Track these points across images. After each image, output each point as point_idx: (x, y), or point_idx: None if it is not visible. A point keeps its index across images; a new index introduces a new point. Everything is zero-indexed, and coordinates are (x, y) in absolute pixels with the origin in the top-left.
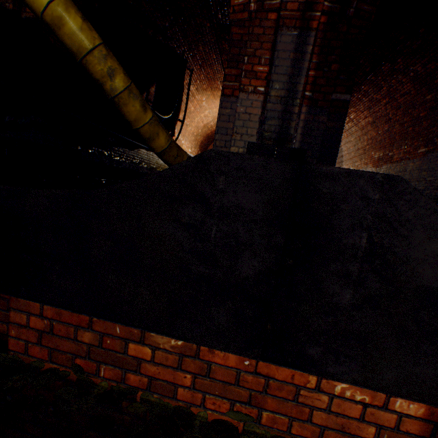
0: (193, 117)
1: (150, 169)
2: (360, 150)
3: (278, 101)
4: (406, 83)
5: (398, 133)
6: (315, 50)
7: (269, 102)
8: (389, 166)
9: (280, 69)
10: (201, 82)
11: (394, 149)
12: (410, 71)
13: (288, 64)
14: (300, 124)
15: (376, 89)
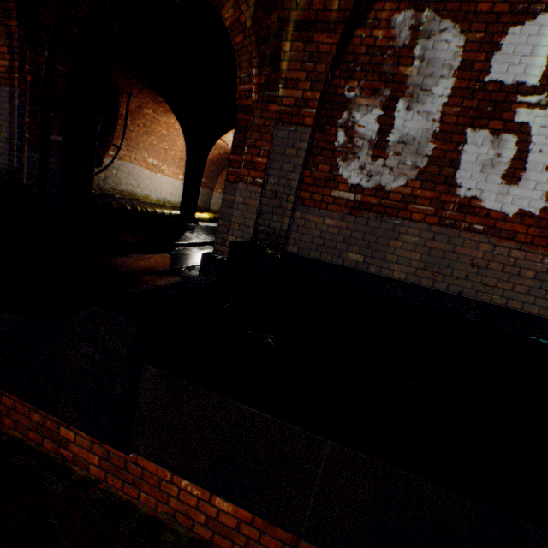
0: (172, 141)
1: (100, 195)
2: None
3: (7, 142)
4: None
5: None
6: (29, 102)
7: (2, 142)
8: None
9: (5, 117)
10: (154, 105)
11: None
12: None
13: (8, 113)
14: (26, 159)
15: None
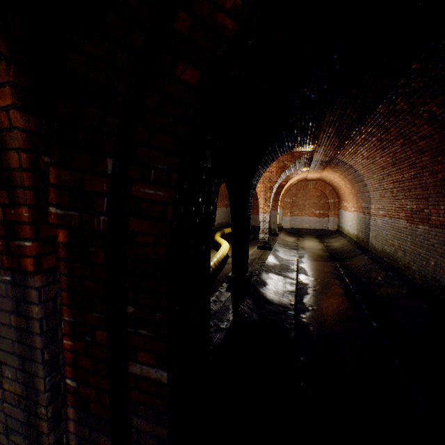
0: None
1: None
2: (387, 192)
3: (16, 401)
4: (421, 125)
5: (431, 185)
6: (65, 295)
7: (6, 399)
8: (427, 230)
9: (6, 342)
10: None
11: (430, 206)
12: (421, 111)
13: (13, 335)
14: (72, 438)
15: (381, 130)
